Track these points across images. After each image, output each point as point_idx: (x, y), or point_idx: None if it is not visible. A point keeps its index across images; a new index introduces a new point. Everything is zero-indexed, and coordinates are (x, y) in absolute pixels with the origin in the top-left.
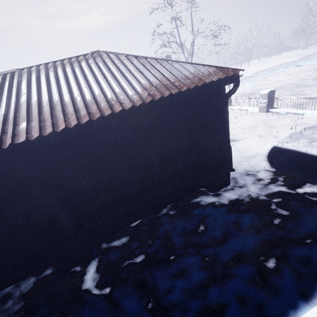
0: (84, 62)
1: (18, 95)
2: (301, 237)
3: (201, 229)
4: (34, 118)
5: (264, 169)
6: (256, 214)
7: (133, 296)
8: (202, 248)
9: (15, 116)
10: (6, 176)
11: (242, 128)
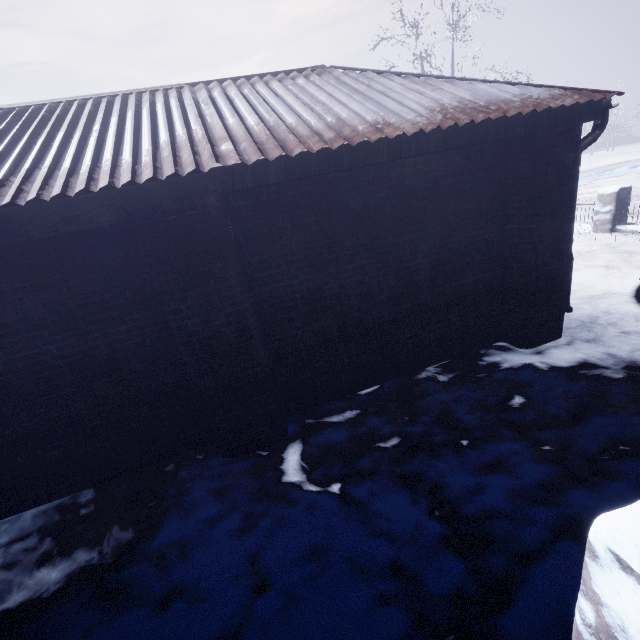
0: (304, 79)
1: (201, 113)
2: None
3: (517, 402)
4: (243, 139)
5: (633, 315)
6: (638, 382)
7: (396, 497)
8: (530, 431)
9: (208, 135)
10: (193, 227)
11: None
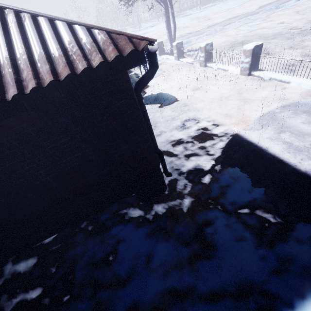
0: None
1: None
2: (211, 290)
3: (110, 258)
4: None
5: (211, 170)
6: (175, 245)
7: None
8: (100, 290)
9: None
10: None
11: (212, 100)
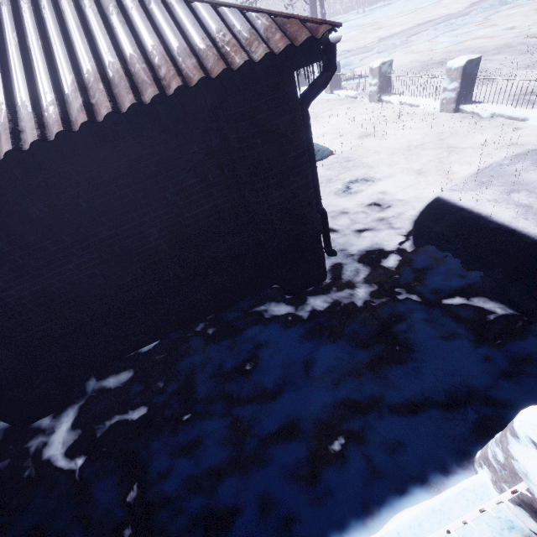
0: None
1: None
2: (407, 400)
3: (248, 367)
4: None
5: (398, 249)
6: (347, 347)
7: (110, 479)
8: (237, 406)
9: None
10: None
11: (393, 151)
